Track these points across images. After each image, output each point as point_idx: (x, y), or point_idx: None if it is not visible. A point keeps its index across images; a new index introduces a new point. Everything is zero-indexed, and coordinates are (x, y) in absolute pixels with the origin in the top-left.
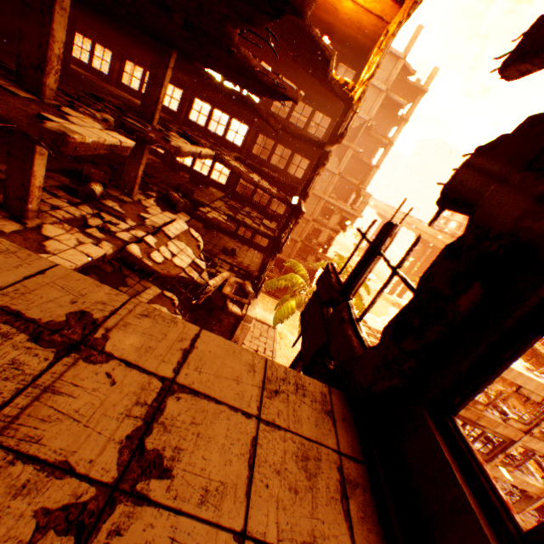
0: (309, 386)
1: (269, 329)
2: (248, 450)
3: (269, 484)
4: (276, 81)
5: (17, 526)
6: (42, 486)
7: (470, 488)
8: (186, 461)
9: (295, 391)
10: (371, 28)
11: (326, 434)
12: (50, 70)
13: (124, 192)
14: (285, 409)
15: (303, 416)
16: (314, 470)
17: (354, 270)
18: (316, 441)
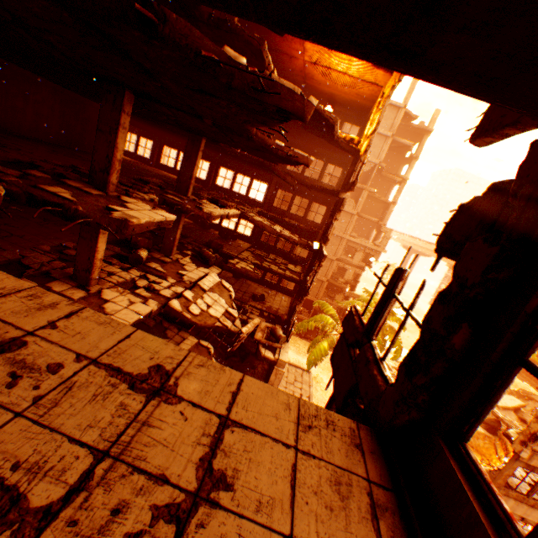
0: (338, 422)
1: (304, 373)
2: (289, 473)
3: (309, 502)
4: (289, 153)
5: (141, 514)
6: (152, 490)
7: (480, 504)
8: (243, 479)
9: (326, 426)
10: (368, 92)
11: (356, 464)
12: (114, 171)
13: (164, 254)
14: (318, 441)
15: (334, 448)
16: (346, 493)
17: (374, 312)
18: (347, 469)
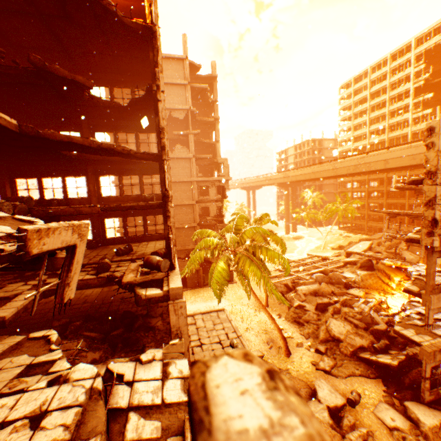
0: None
1: (219, 313)
2: None
3: None
4: None
5: None
6: None
7: None
8: None
9: None
10: None
11: None
12: None
13: None
14: None
15: None
16: None
17: None
18: None
